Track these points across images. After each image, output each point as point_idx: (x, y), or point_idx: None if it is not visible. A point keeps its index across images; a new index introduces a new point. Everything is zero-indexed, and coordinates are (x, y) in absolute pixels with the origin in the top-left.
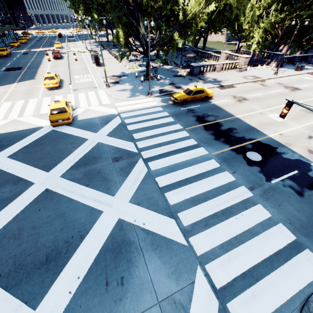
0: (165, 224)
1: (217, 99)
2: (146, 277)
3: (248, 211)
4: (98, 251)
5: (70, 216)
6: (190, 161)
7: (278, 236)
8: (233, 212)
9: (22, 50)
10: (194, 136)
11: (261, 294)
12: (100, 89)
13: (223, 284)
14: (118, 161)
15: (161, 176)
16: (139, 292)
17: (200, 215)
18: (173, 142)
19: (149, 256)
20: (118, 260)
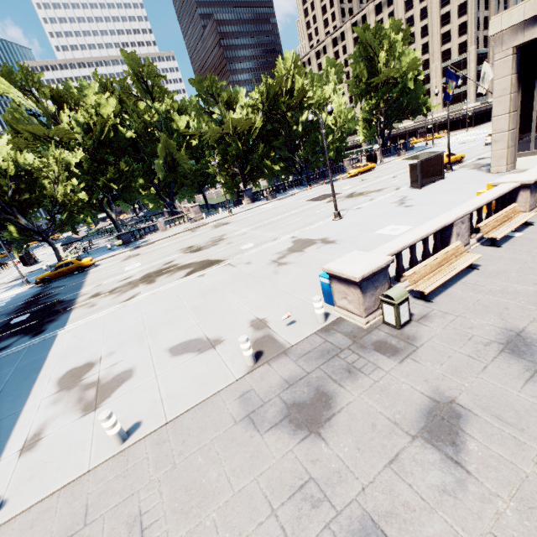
0: None
1: (104, 264)
2: None
3: None
4: None
5: None
6: None
7: None
8: None
9: None
10: None
11: None
12: None
13: None
14: None
15: None
16: None
17: None
18: None
19: None
20: None
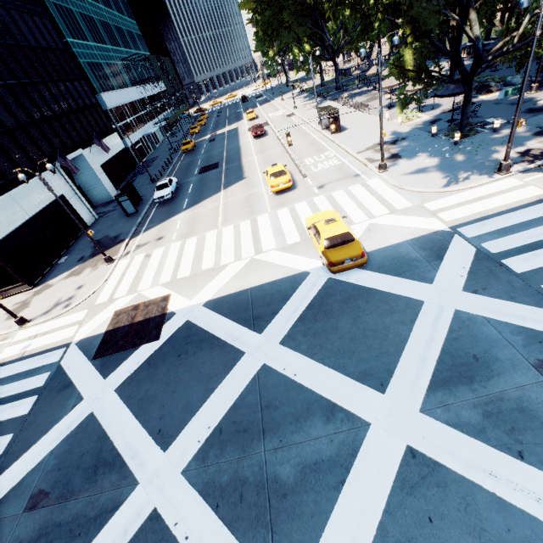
0: None
1: None
2: None
3: None
4: None
5: None
6: None
7: None
8: None
9: (206, 135)
10: None
11: None
12: (369, 176)
13: None
14: None
15: None
16: None
17: None
18: None
19: None
20: None
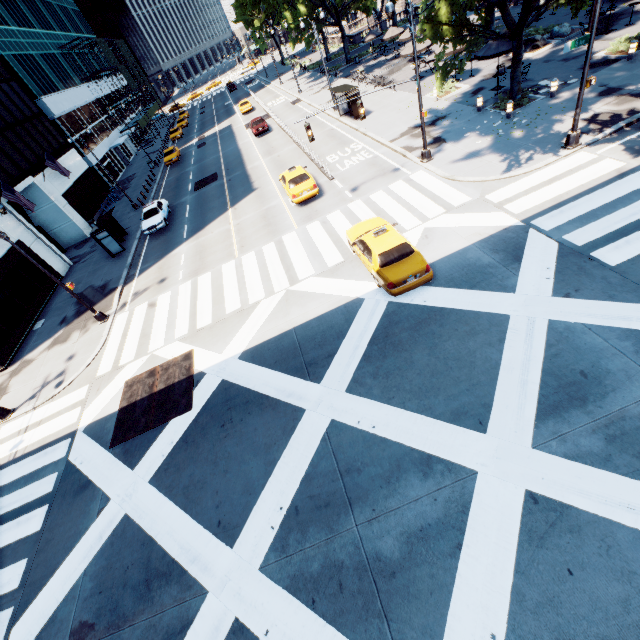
0: None
1: None
2: None
3: None
4: None
5: None
6: None
7: None
8: None
9: (191, 140)
10: None
11: None
12: (411, 169)
13: None
14: None
15: None
16: None
17: None
18: None
19: None
20: None
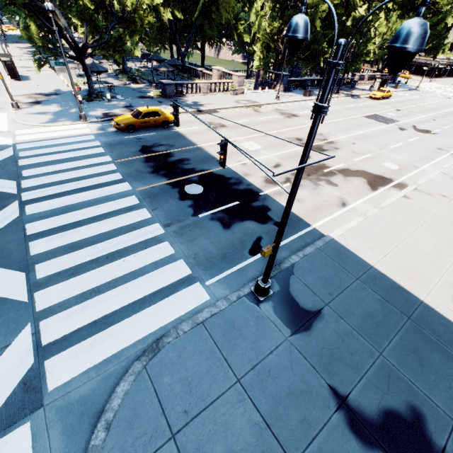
0: (5, 280)
1: (185, 125)
2: None
3: (146, 251)
4: None
5: None
6: (98, 199)
7: (168, 274)
8: (125, 254)
9: None
10: (123, 169)
11: (105, 340)
12: (2, 111)
13: (56, 339)
14: None
15: (37, 221)
16: None
17: (71, 263)
18: (86, 178)
19: None
20: None
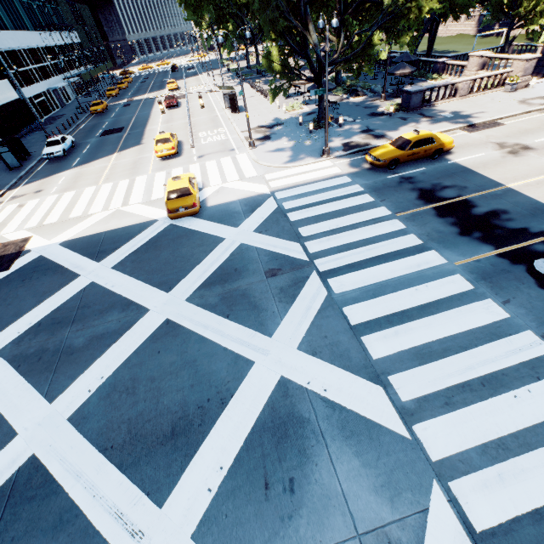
0: (364, 393)
1: (462, 152)
2: (333, 485)
3: (543, 384)
4: (250, 428)
5: (203, 365)
6: (409, 277)
7: None
8: (507, 382)
9: (122, 100)
10: (415, 228)
11: None
12: (240, 151)
13: (490, 525)
14: (275, 275)
15: (352, 304)
16: (322, 511)
17: (434, 384)
18: (373, 240)
19: (337, 448)
20: (283, 449)
